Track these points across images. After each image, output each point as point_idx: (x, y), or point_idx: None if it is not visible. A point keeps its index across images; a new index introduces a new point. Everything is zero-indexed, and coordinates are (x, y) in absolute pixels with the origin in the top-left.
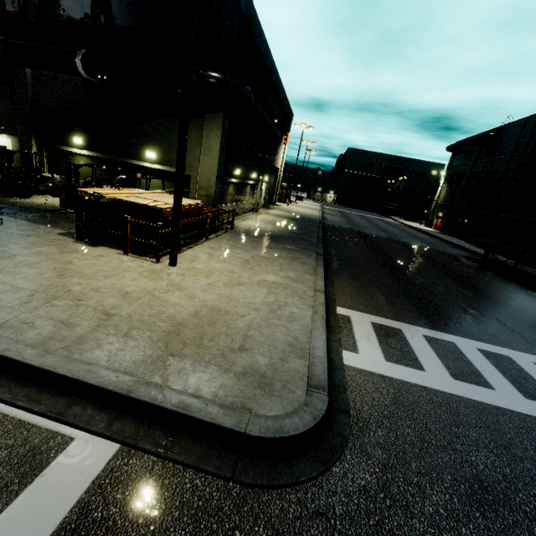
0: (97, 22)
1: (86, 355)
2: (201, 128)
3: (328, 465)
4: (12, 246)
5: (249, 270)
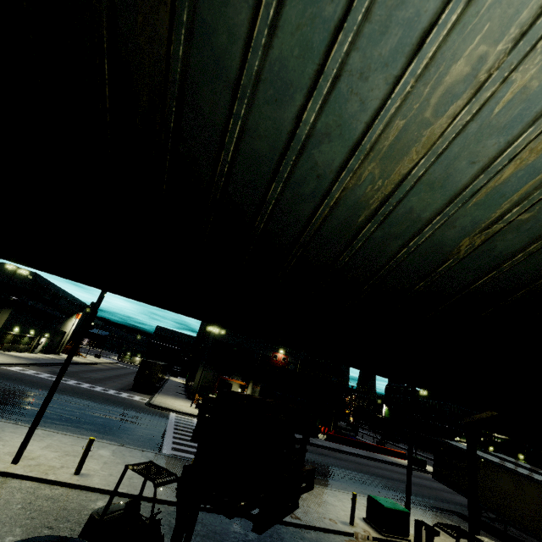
0: None
1: None
2: (1, 311)
3: None
4: None
5: None
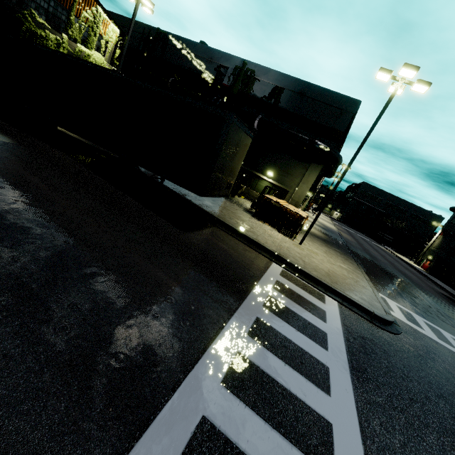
0: (269, 101)
1: (312, 272)
2: (306, 169)
3: (398, 333)
4: (239, 215)
5: (330, 258)
